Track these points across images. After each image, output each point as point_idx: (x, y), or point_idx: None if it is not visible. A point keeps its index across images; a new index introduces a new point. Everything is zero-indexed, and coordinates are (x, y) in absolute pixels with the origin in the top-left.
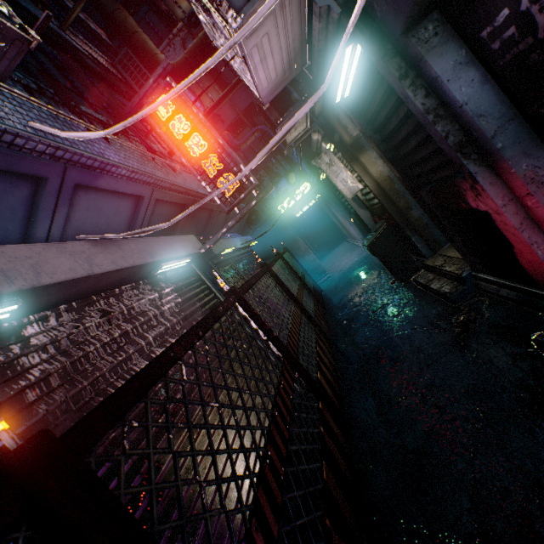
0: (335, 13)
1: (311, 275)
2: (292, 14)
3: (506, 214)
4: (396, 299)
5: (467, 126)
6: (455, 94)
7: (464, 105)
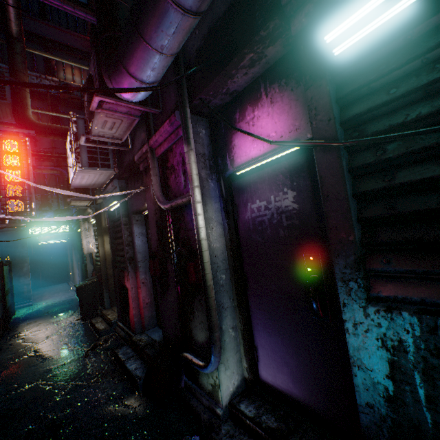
0: (117, 190)
1: (14, 297)
2: (104, 177)
3: (132, 291)
4: (72, 330)
5: (135, 253)
6: (136, 241)
7: (137, 246)
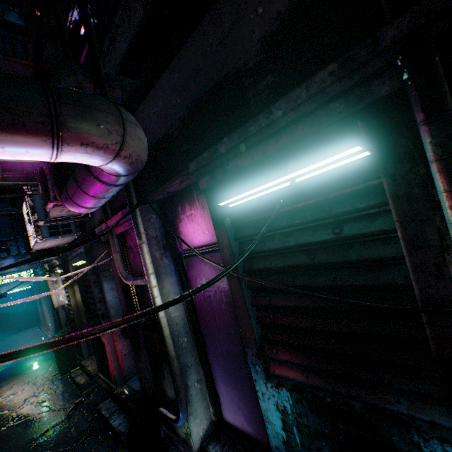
0: (83, 250)
1: None
2: (67, 239)
3: (108, 346)
4: (51, 388)
5: (107, 309)
6: (107, 297)
7: (109, 302)
